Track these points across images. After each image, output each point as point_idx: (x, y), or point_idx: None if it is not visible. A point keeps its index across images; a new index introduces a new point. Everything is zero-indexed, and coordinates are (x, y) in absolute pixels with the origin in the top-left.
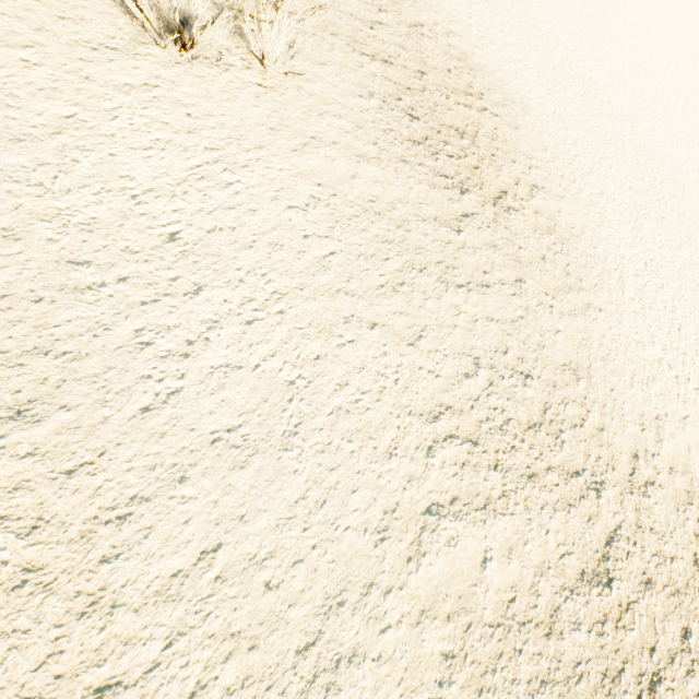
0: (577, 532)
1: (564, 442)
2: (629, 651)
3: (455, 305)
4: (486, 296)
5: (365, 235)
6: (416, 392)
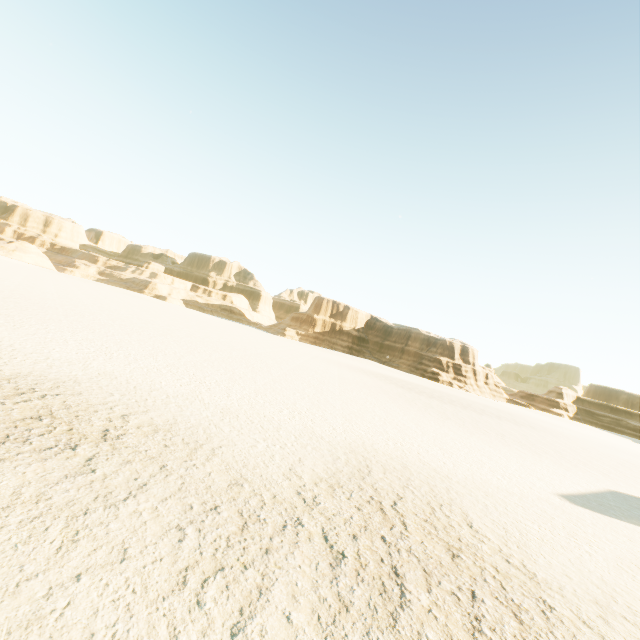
0: (311, 551)
1: (265, 519)
2: (377, 571)
3: (134, 511)
4: (150, 490)
5: (8, 529)
6: (156, 582)
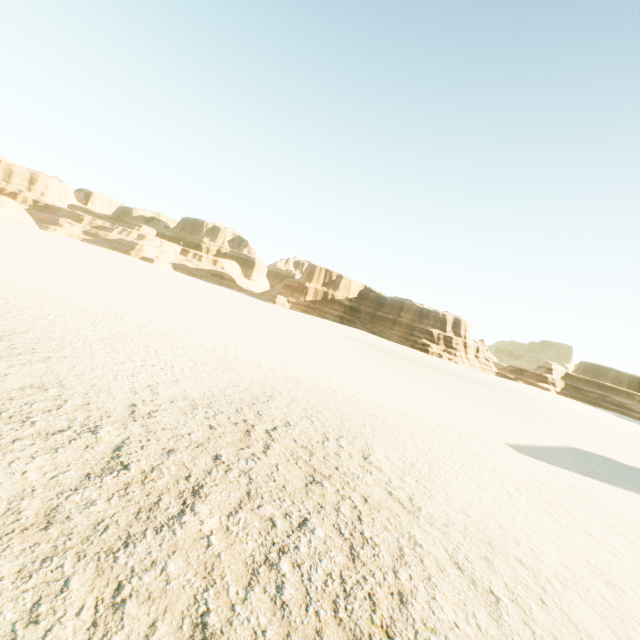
0: (72, 458)
1: (36, 422)
2: (164, 488)
3: None
4: None
5: None
6: None
